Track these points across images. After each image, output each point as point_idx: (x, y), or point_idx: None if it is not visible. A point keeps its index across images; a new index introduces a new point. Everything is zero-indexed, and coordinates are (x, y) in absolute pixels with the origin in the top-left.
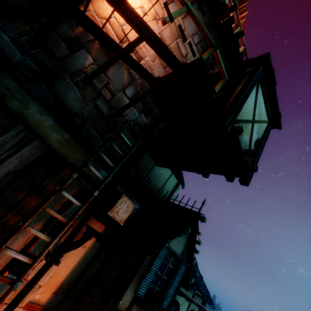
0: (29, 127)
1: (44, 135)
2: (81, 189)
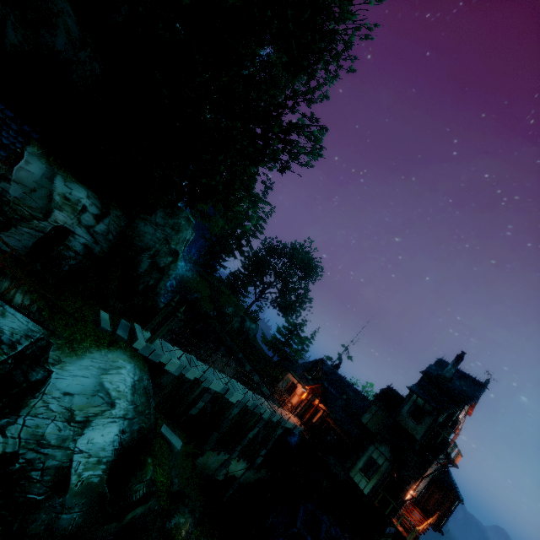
0: None
1: None
2: None
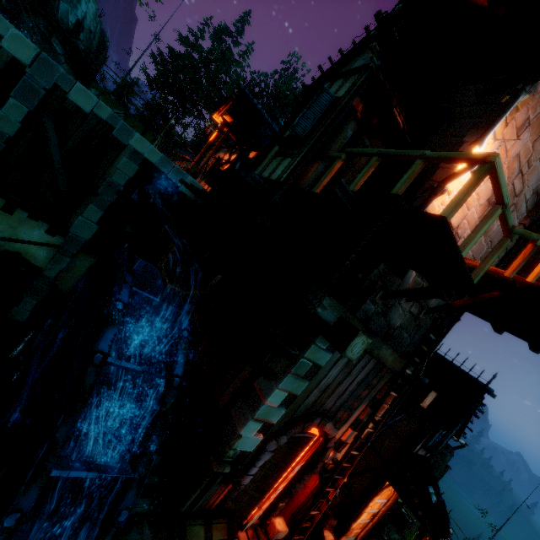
0: (379, 360)
1: (385, 361)
2: (390, 377)
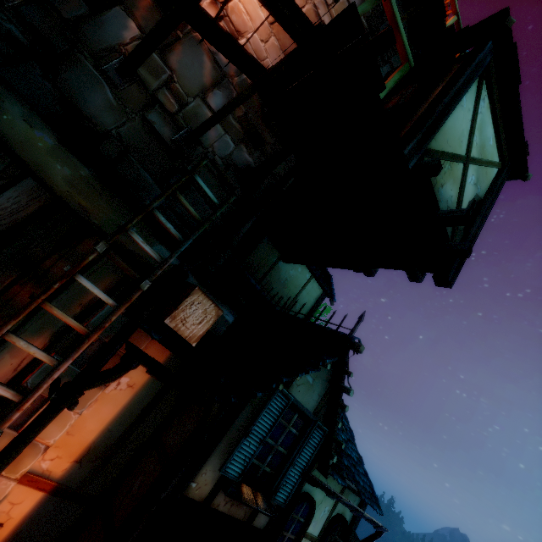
0: (6, 147)
1: (39, 166)
2: (121, 280)
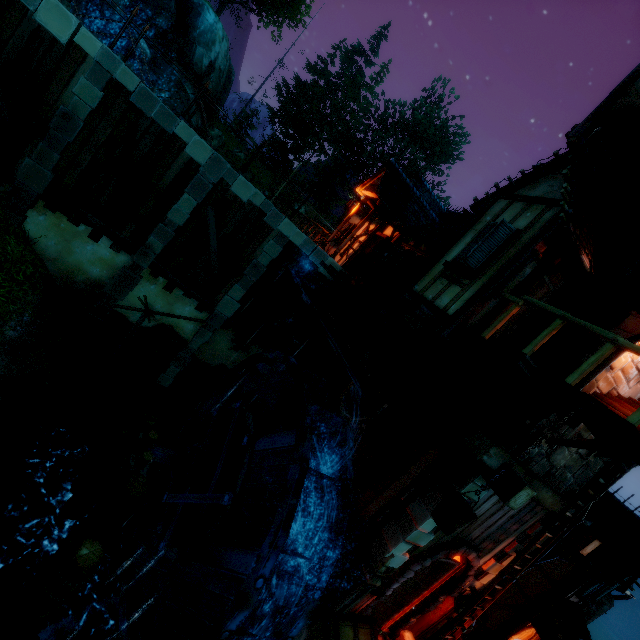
0: (537, 501)
1: (543, 502)
2: (544, 514)
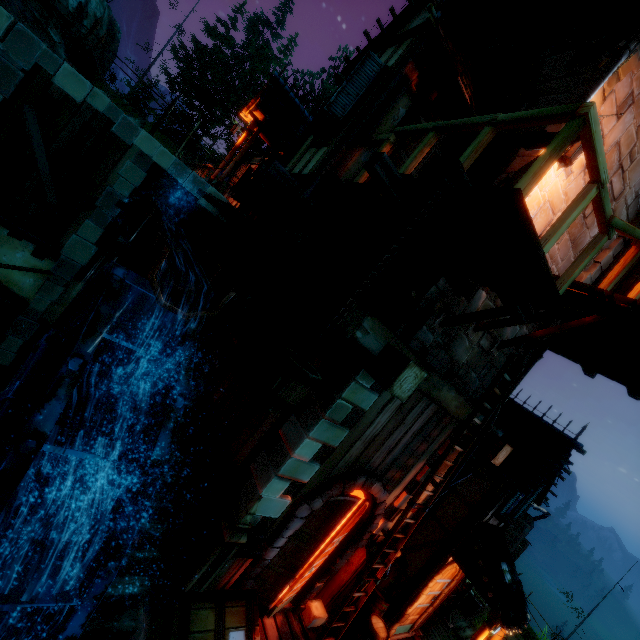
0: (439, 405)
1: (447, 406)
2: (454, 429)
